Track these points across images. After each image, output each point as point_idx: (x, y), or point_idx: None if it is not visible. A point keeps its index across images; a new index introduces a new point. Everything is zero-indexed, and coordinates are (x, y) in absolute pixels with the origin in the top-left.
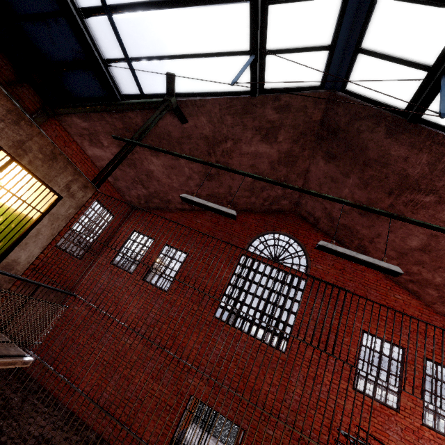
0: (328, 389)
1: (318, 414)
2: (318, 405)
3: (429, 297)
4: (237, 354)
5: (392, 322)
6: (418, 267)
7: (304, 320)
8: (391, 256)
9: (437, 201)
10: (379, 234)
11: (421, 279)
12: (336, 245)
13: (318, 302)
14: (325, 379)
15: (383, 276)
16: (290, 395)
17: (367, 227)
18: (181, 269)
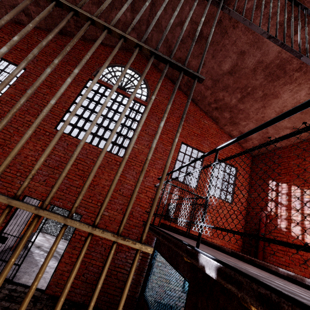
0: (154, 180)
1: (145, 196)
2: (145, 190)
3: (224, 120)
4: (78, 159)
5: (200, 137)
6: (223, 92)
7: (141, 134)
8: (207, 87)
9: (256, 6)
10: (204, 63)
11: (223, 105)
12: (171, 84)
13: (153, 122)
14: (152, 173)
15: (199, 109)
16: (125, 186)
17: (196, 56)
18: (15, 82)
